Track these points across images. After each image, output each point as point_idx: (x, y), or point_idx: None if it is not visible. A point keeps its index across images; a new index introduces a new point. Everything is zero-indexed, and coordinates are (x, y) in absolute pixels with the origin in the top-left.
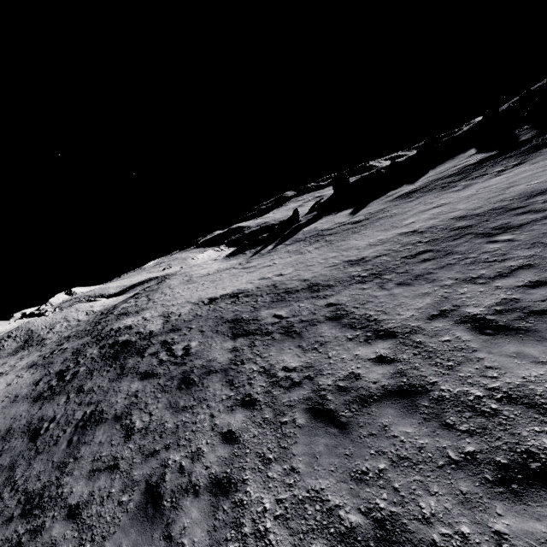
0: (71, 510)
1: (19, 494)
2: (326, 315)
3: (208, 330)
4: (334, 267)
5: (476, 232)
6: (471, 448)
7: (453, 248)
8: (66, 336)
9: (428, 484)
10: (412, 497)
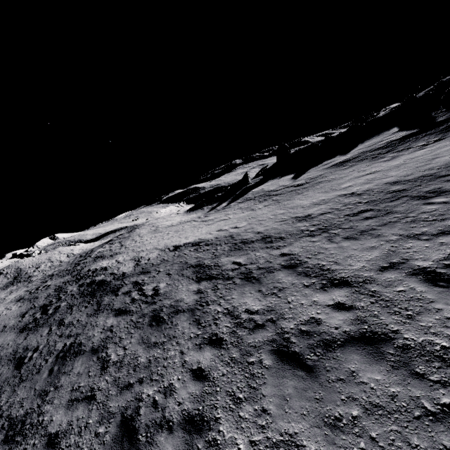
0: (50, 439)
1: (3, 419)
2: (282, 264)
3: (175, 273)
4: (284, 222)
5: (411, 195)
6: (447, 399)
7: (392, 208)
8: (49, 274)
9: (407, 435)
10: (392, 448)
